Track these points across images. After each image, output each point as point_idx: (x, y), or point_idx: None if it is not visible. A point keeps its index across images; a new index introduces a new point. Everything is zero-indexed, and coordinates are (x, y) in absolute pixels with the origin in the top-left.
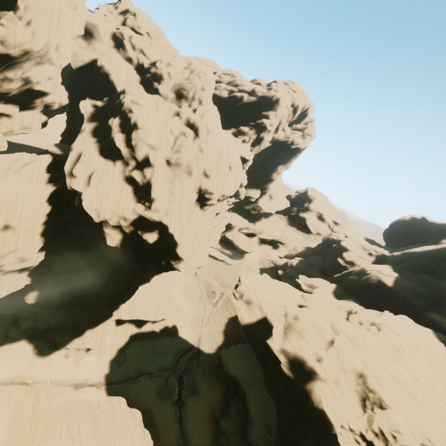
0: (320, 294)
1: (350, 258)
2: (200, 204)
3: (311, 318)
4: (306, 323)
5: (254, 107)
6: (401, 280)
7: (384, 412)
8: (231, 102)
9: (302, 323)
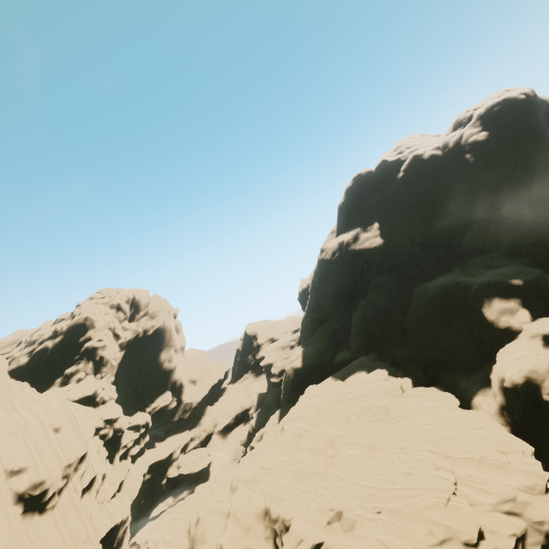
0: (261, 441)
1: (278, 369)
2: (36, 510)
3: (211, 501)
4: (206, 517)
5: (67, 344)
6: (306, 352)
7: (289, 533)
8: (37, 360)
9: (203, 520)
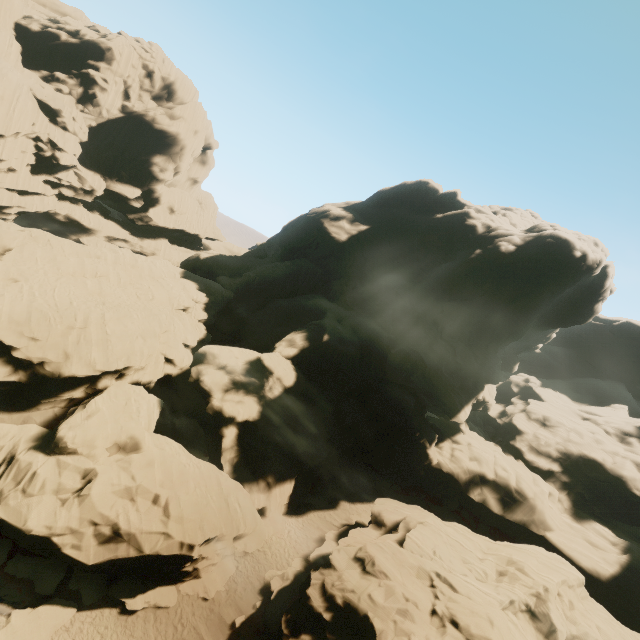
0: None
1: None
2: None
3: (7, 224)
4: None
5: (76, 52)
6: (220, 257)
7: None
8: (44, 39)
9: None
